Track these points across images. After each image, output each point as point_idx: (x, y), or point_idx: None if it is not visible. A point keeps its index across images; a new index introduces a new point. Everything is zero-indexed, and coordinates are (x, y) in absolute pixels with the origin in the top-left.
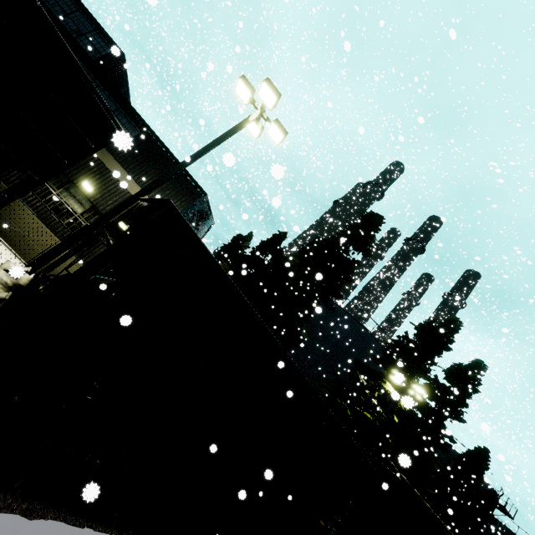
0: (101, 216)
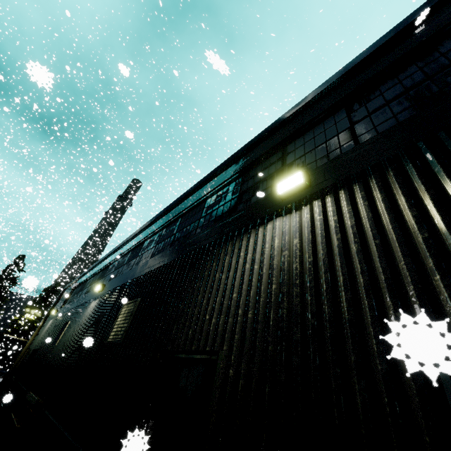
0: None
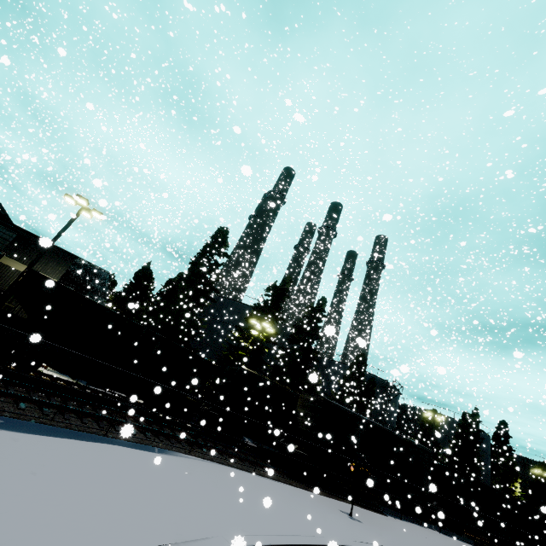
0: (7, 288)
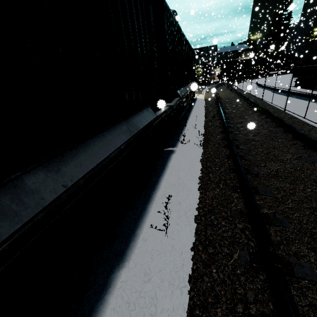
0: None
